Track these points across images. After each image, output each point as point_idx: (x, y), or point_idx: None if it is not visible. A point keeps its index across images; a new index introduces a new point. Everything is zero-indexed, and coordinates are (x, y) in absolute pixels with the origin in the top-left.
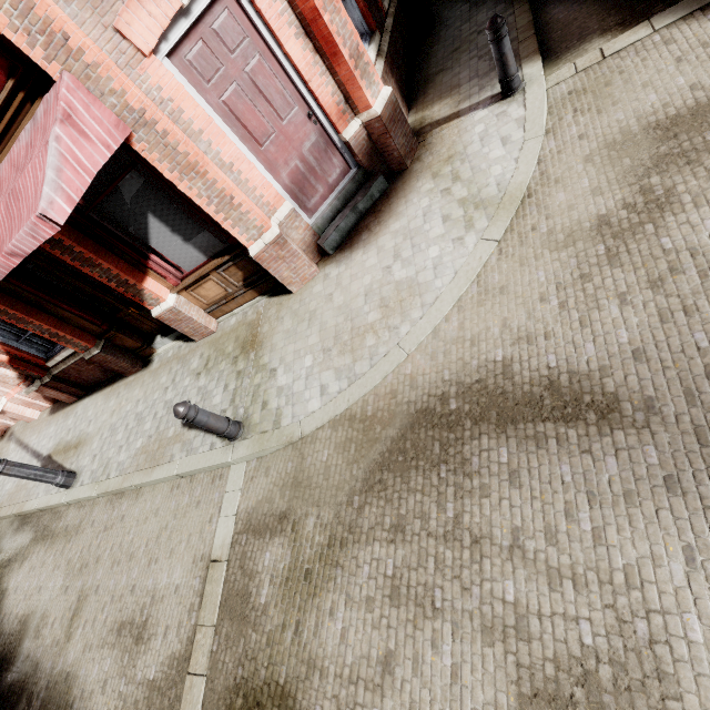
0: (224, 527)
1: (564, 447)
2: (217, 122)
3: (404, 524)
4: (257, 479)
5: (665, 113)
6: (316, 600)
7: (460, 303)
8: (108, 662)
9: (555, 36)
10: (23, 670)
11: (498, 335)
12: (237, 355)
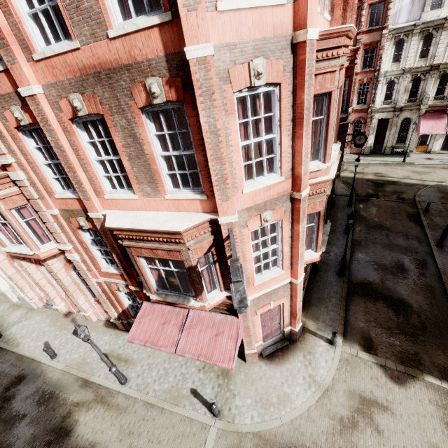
0: None
1: None
2: (259, 323)
3: None
4: (222, 439)
5: (363, 394)
6: None
7: (301, 416)
8: None
9: (348, 329)
10: None
11: (309, 437)
12: (219, 375)
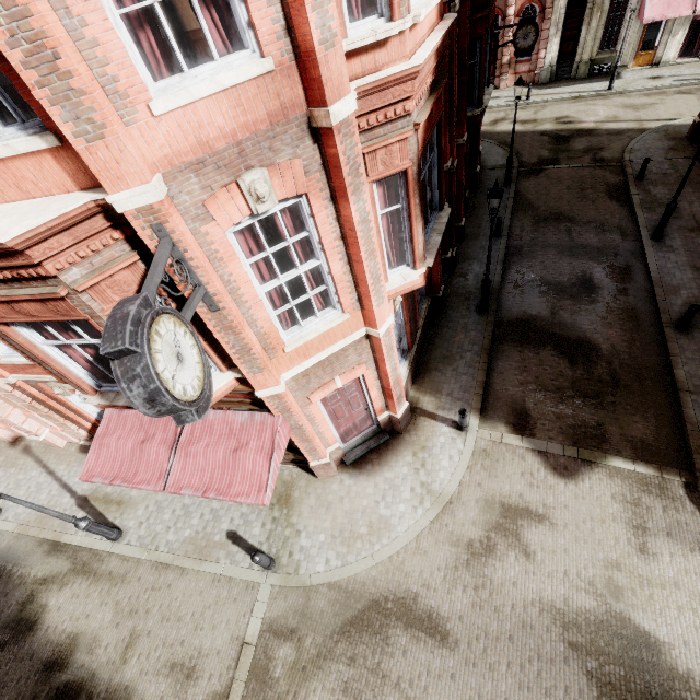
0: (255, 624)
1: (425, 647)
2: (326, 416)
3: (356, 658)
4: (279, 600)
5: (508, 500)
6: (307, 683)
7: (406, 548)
8: (163, 685)
9: (490, 400)
10: (80, 675)
11: (417, 577)
12: (274, 503)
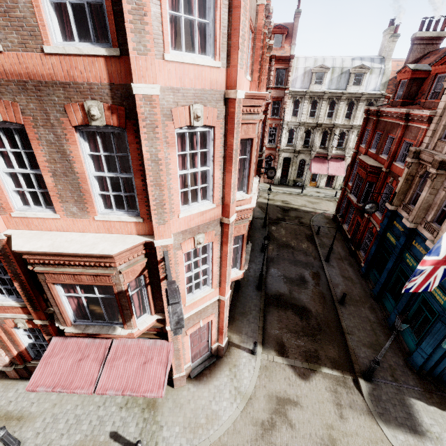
0: None
1: None
2: (189, 344)
3: None
4: None
5: (279, 394)
6: None
7: (228, 430)
8: None
9: (266, 337)
10: None
11: None
12: (145, 408)
